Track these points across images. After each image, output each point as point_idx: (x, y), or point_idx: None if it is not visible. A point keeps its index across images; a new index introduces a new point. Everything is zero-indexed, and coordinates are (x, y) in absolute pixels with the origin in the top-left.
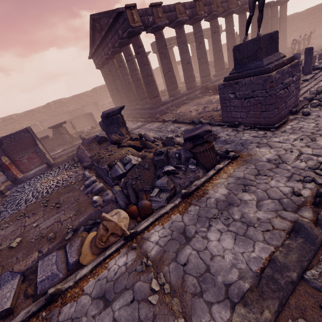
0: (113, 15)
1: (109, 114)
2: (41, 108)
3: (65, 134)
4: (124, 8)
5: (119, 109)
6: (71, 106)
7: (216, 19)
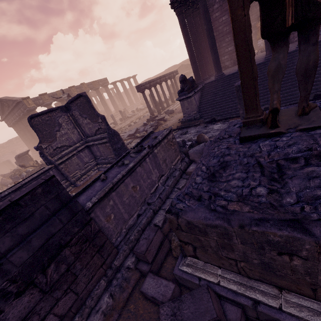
0: (15, 103)
1: (20, 155)
2: None
3: None
4: (21, 99)
5: (27, 152)
6: None
7: (87, 93)
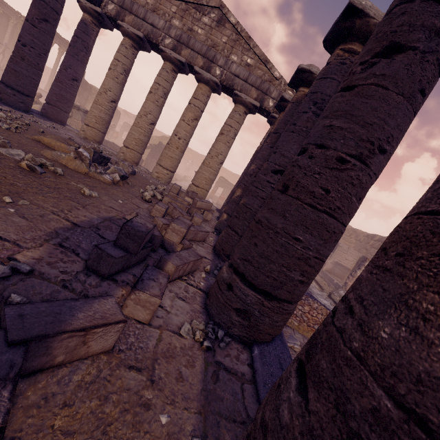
0: None
1: None
2: (364, 234)
3: None
4: None
5: None
6: None
7: None
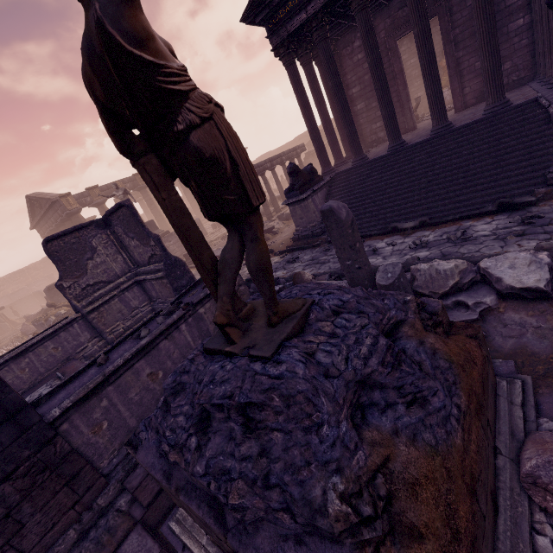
0: (49, 203)
1: (51, 287)
2: None
3: (4, 321)
4: (58, 197)
5: None
6: (10, 288)
7: None
